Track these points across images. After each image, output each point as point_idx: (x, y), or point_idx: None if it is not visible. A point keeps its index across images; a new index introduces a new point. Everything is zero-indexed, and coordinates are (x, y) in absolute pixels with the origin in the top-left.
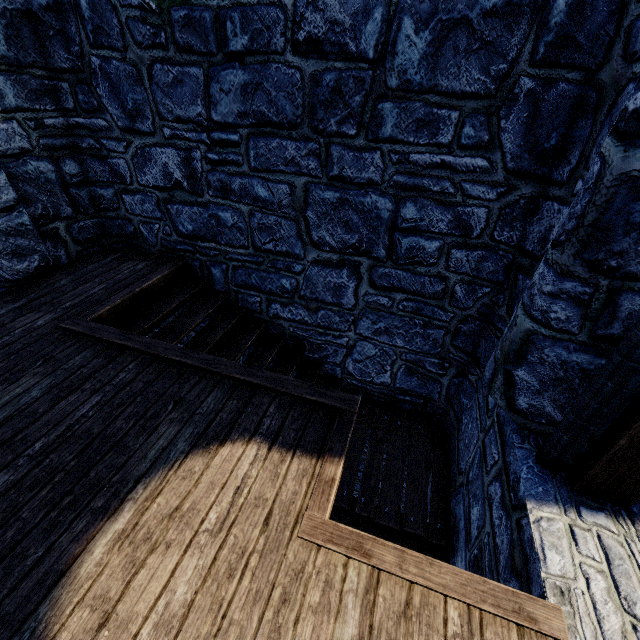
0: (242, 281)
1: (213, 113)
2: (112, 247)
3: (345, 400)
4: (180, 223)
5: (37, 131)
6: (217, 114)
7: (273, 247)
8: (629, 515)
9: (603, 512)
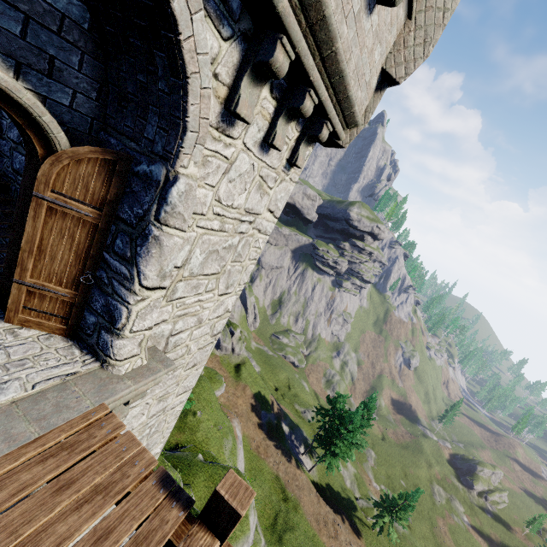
0: None
1: None
2: None
3: None
4: (15, 162)
5: None
6: None
7: None
8: (2, 317)
9: None
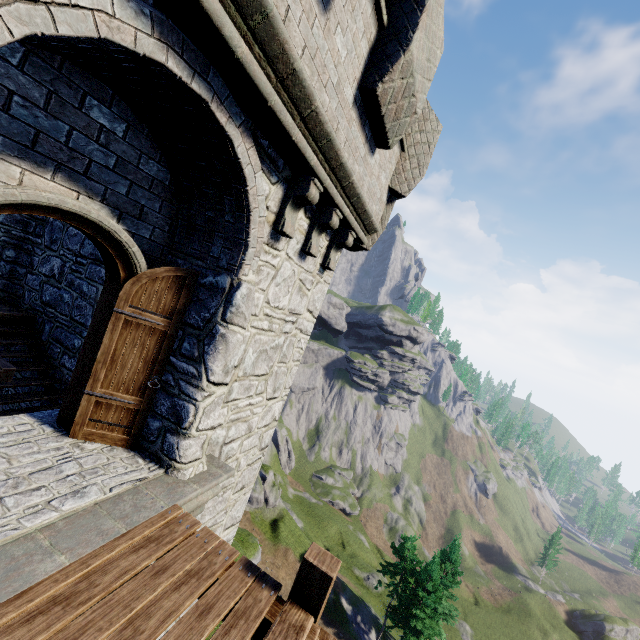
0: (57, 336)
1: (82, 250)
2: (5, 299)
3: (6, 365)
4: (45, 295)
5: (5, 233)
6: (83, 251)
7: (79, 319)
8: (65, 434)
9: (55, 429)
